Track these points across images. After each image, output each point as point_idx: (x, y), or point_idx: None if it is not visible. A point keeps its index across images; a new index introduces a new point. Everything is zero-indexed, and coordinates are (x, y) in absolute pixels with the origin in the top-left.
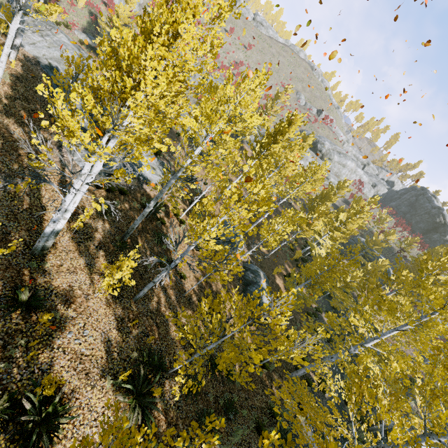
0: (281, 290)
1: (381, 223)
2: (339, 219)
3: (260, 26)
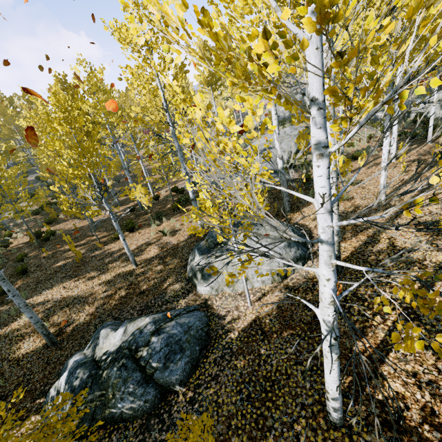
0: None
1: None
2: None
3: None
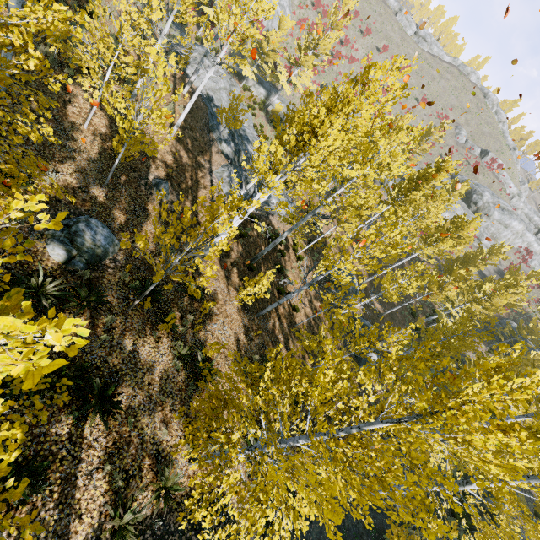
0: (399, 327)
1: None
2: (483, 289)
3: (422, 41)
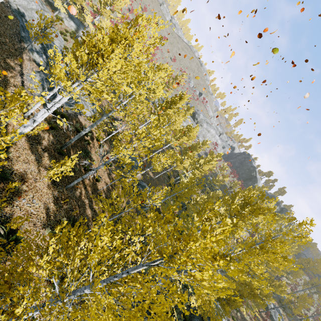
0: (159, 189)
1: (222, 170)
2: (199, 162)
3: (174, 26)
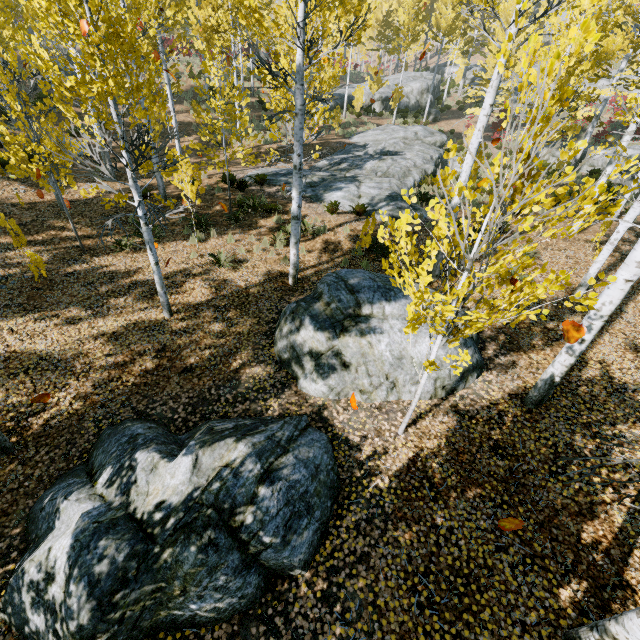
0: None
1: None
2: None
3: None
